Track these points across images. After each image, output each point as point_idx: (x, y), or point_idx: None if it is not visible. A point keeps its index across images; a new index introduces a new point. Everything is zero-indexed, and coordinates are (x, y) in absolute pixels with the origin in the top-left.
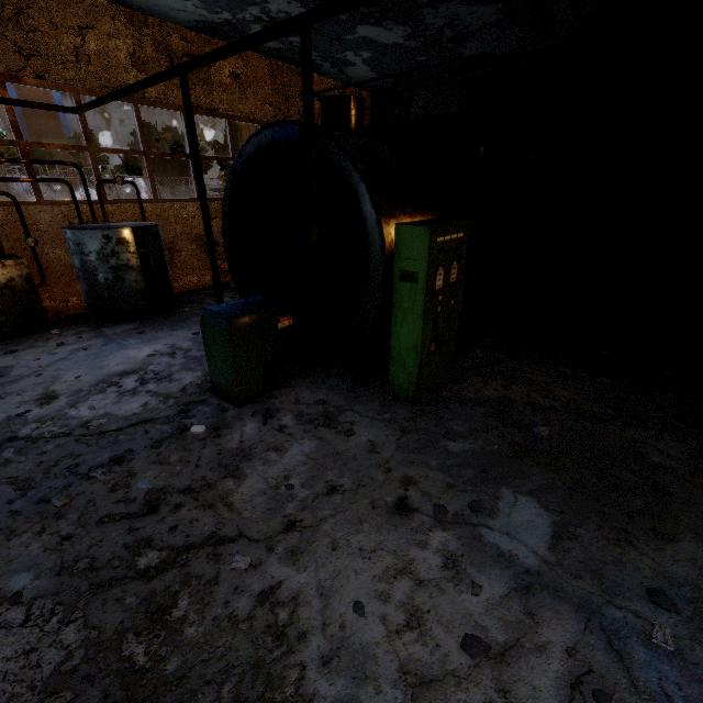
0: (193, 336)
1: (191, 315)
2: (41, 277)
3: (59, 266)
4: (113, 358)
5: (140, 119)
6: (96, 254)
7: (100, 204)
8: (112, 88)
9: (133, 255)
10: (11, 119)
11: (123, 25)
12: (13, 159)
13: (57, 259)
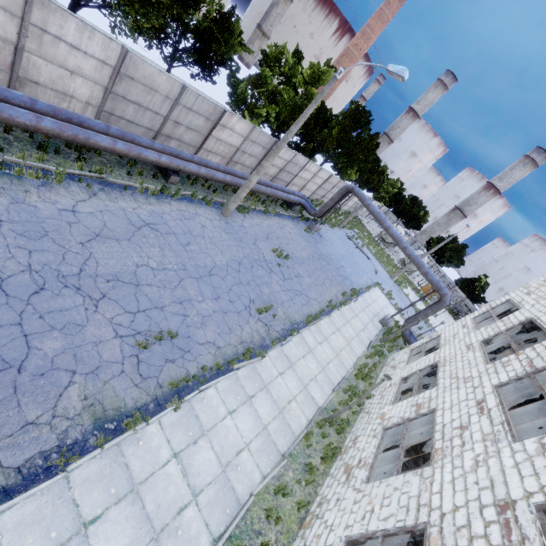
0: None
1: None
2: None
3: None
4: None
5: None
6: None
7: None
8: None
9: None
10: None
11: None
12: None
13: None
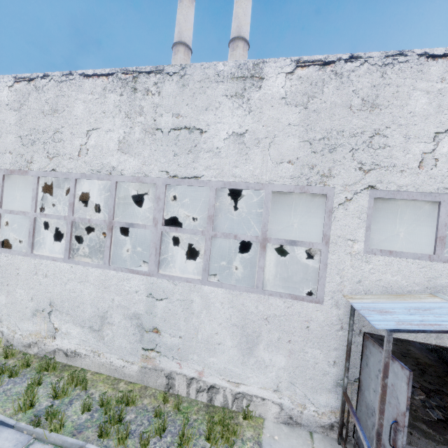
0: None
1: None
2: None
3: None
4: None
5: None
6: None
7: None
8: None
9: None
10: None
11: None
12: None
13: None
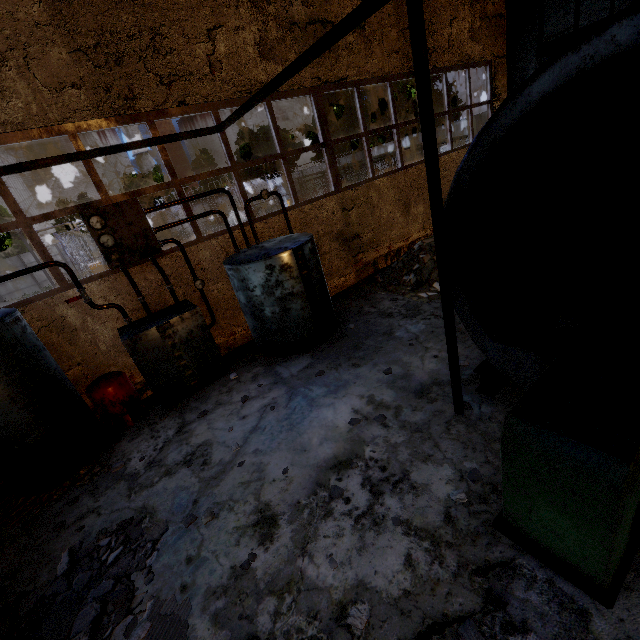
0: (387, 378)
1: (362, 336)
2: (211, 317)
3: (223, 300)
4: (310, 428)
5: (273, 117)
6: (260, 288)
7: (250, 226)
8: (245, 91)
9: (296, 280)
10: (164, 159)
11: (247, 11)
12: (173, 202)
13: (221, 294)
